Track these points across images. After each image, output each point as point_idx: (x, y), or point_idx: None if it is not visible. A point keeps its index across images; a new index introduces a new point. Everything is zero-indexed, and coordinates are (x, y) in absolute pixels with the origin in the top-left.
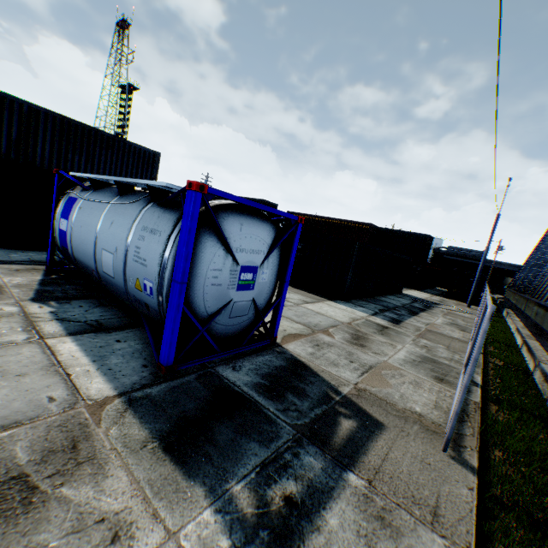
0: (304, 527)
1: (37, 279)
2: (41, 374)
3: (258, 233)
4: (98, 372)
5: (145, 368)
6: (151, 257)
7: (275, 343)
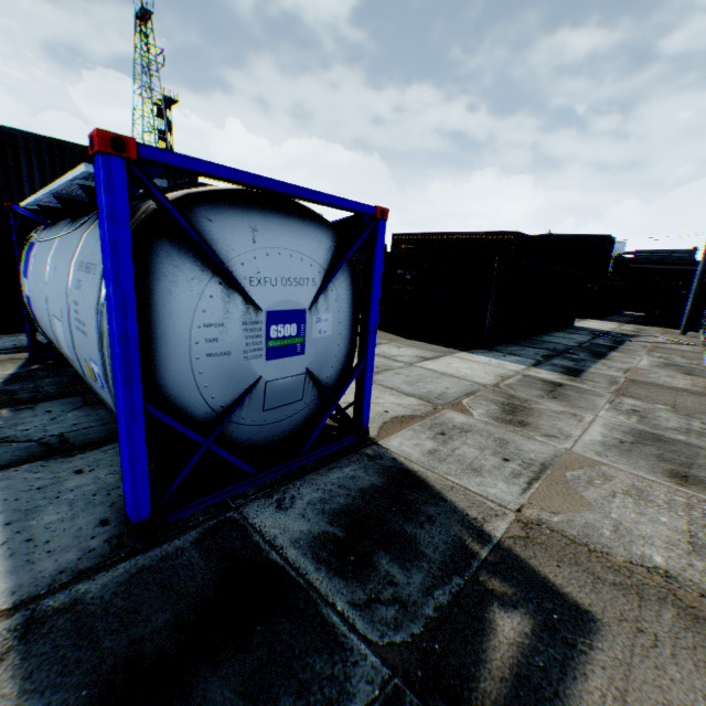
0: None
1: (5, 375)
2: None
3: (295, 245)
4: (2, 549)
5: (101, 528)
6: (88, 317)
7: (366, 439)
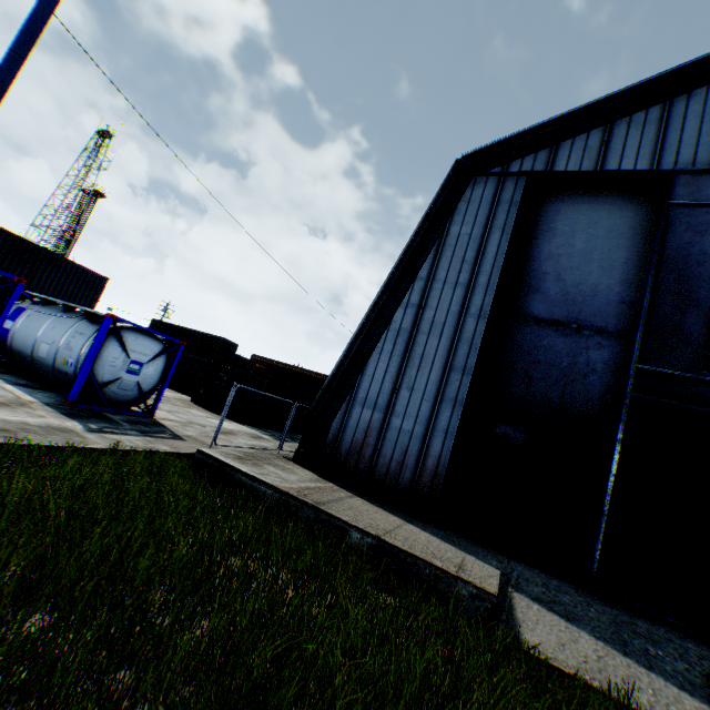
0: (115, 434)
1: None
2: (1, 389)
3: (149, 345)
4: (31, 396)
5: (58, 402)
6: (78, 346)
7: (152, 418)
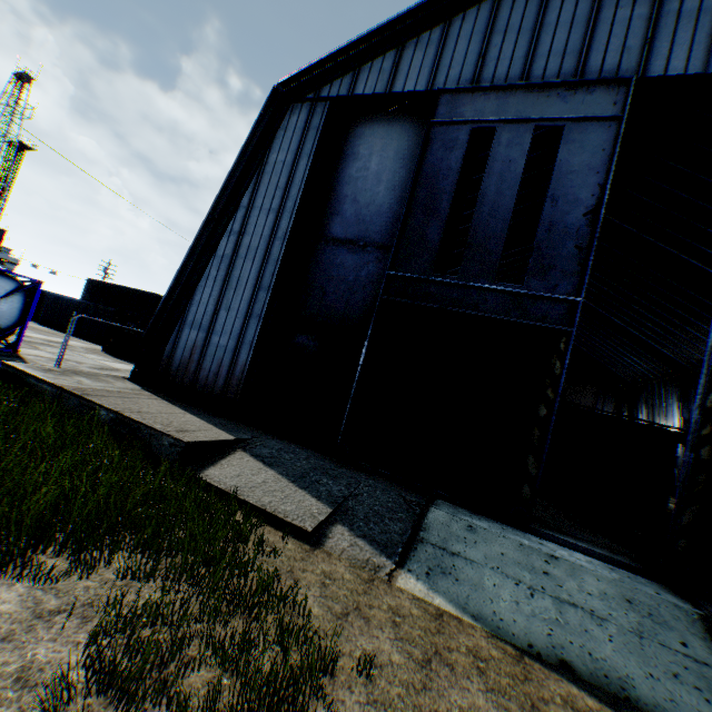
0: None
1: None
2: None
3: None
4: None
5: None
6: None
7: (17, 353)
